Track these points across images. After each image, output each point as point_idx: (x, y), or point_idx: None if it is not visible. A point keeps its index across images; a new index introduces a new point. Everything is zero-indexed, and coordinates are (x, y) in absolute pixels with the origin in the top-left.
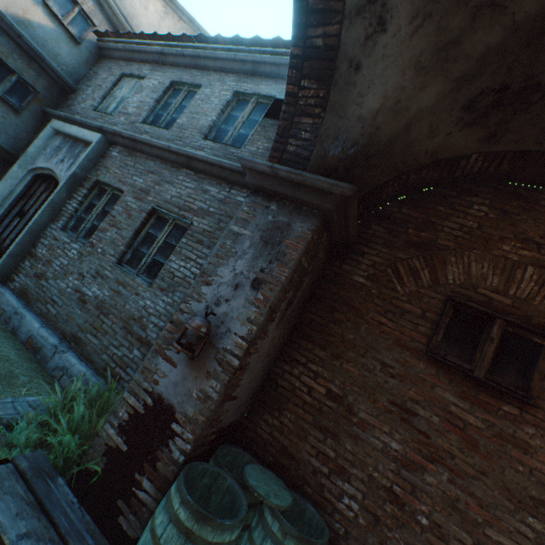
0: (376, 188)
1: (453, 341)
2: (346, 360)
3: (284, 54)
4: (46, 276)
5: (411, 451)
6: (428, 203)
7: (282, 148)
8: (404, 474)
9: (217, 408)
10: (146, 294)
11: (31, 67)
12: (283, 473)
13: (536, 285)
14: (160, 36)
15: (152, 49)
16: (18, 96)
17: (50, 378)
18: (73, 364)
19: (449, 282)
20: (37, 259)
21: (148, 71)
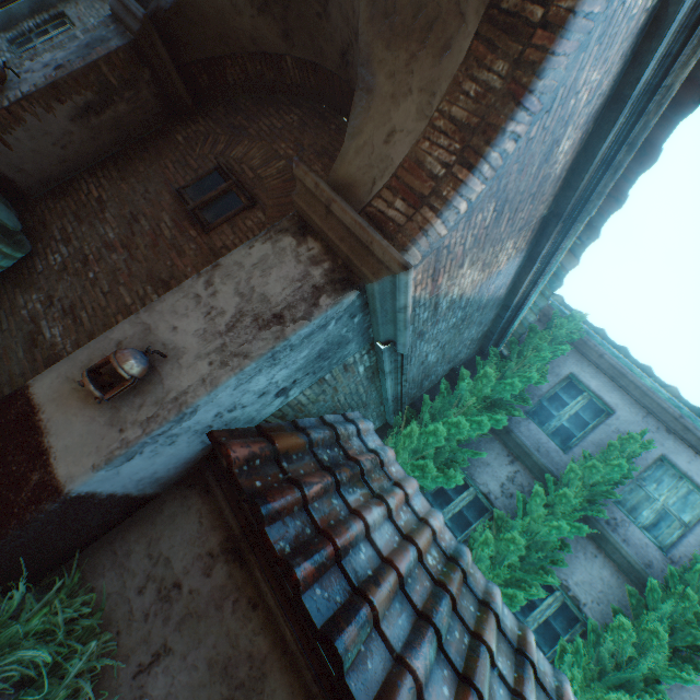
0: (214, 61)
1: (198, 189)
2: (127, 183)
3: None
4: None
5: (118, 241)
6: (267, 105)
7: None
8: (103, 251)
9: None
10: None
11: None
12: (33, 234)
13: (277, 173)
14: None
15: None
16: None
17: None
18: None
19: (231, 156)
20: None
21: None
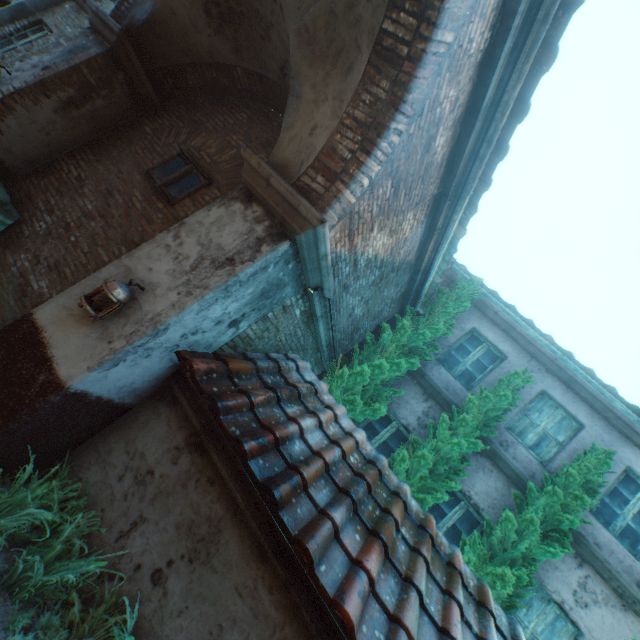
0: (178, 68)
1: (164, 171)
2: (102, 165)
3: None
4: None
5: (96, 211)
6: (222, 105)
7: (120, 7)
8: (82, 220)
9: None
10: None
11: None
12: (20, 205)
13: (230, 159)
14: None
15: None
16: None
17: None
18: None
19: (191, 145)
20: None
21: None
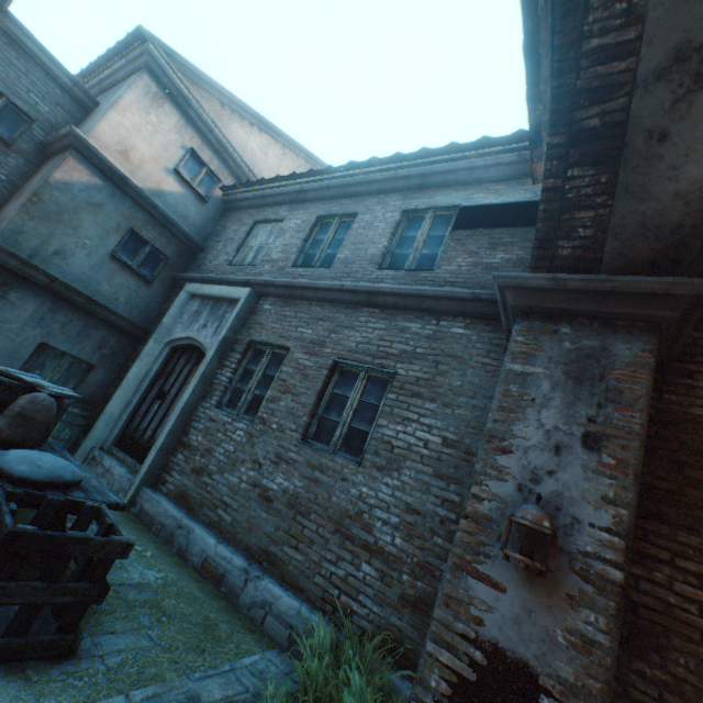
0: None
1: None
2: None
3: (462, 158)
4: (208, 470)
5: None
6: None
7: (548, 254)
8: None
9: (614, 662)
10: (358, 477)
11: (163, 235)
12: None
13: None
14: (299, 174)
15: (289, 190)
16: (150, 267)
17: (249, 622)
18: (278, 596)
19: None
20: (191, 449)
21: (286, 212)
